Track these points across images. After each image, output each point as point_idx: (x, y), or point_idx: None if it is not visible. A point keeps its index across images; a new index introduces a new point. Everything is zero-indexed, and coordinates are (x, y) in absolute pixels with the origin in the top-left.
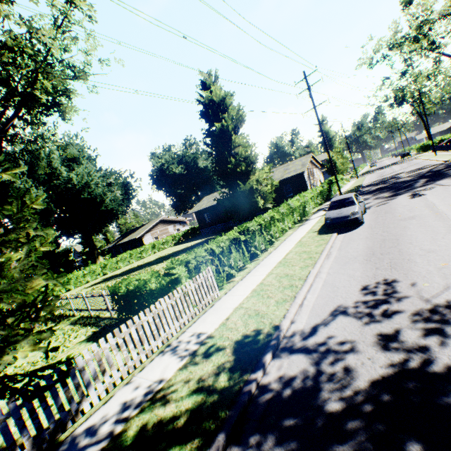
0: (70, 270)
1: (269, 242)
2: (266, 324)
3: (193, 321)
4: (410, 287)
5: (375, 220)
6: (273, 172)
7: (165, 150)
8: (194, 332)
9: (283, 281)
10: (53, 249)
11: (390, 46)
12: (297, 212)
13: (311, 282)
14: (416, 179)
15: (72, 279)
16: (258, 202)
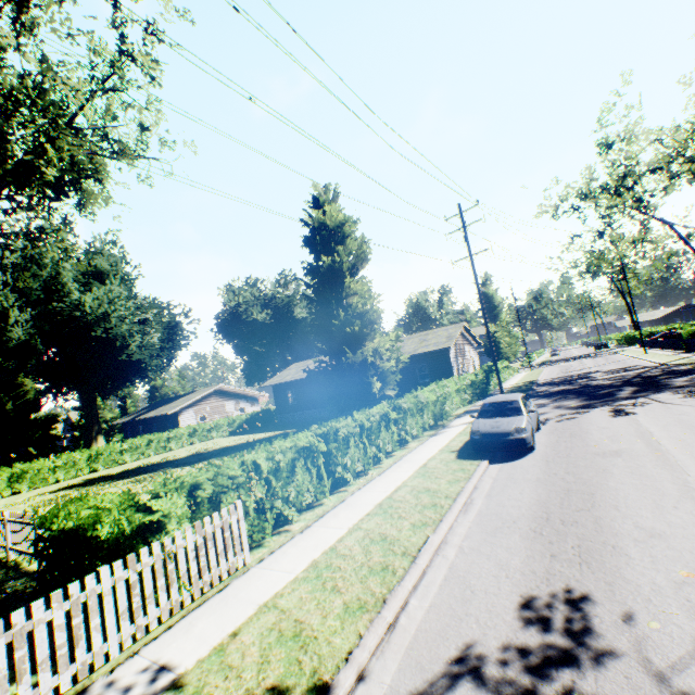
0: (44, 453)
1: (373, 459)
2: (303, 672)
3: (168, 625)
4: (621, 624)
5: (555, 446)
6: (402, 341)
7: (248, 284)
8: (153, 661)
9: (374, 552)
10: (29, 411)
11: (582, 195)
12: (430, 411)
13: (424, 564)
14: (618, 385)
15: (29, 472)
16: (372, 384)
